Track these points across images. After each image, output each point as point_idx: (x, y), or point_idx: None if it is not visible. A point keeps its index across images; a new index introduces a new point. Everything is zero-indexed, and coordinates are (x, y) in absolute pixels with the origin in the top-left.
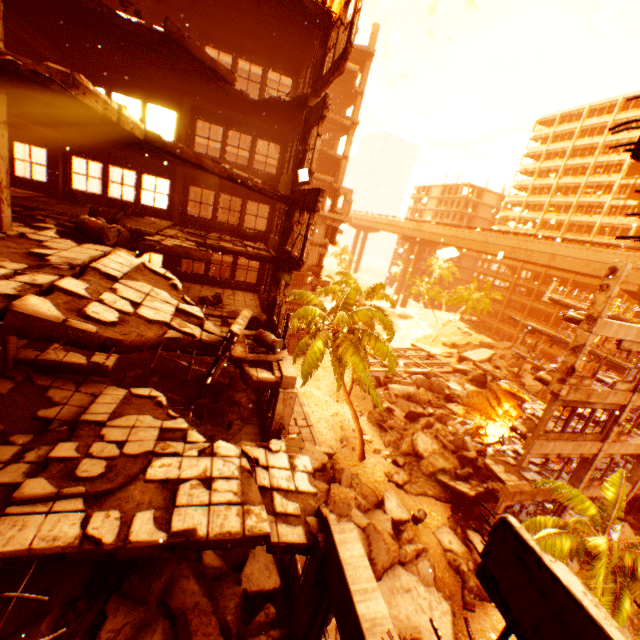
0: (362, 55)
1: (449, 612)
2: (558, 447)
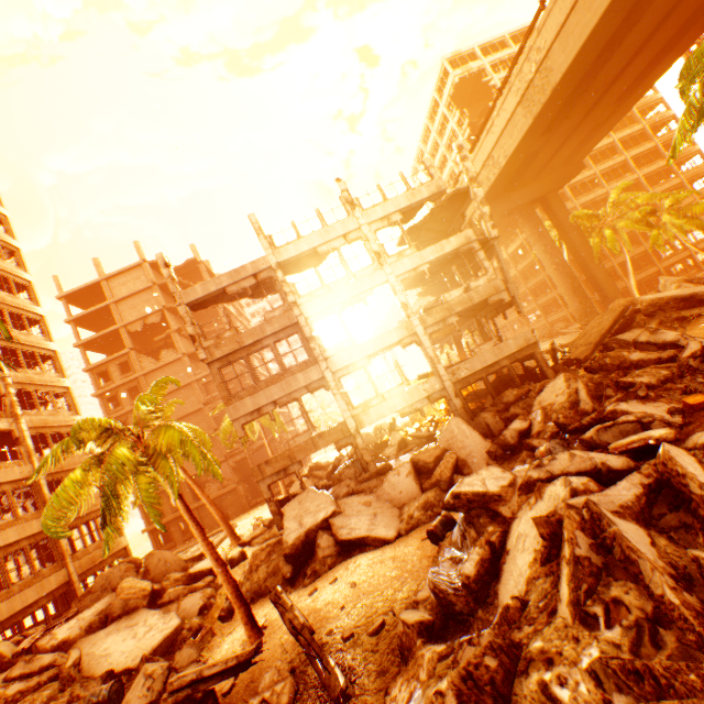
0: (192, 265)
1: (173, 626)
2: (262, 398)
